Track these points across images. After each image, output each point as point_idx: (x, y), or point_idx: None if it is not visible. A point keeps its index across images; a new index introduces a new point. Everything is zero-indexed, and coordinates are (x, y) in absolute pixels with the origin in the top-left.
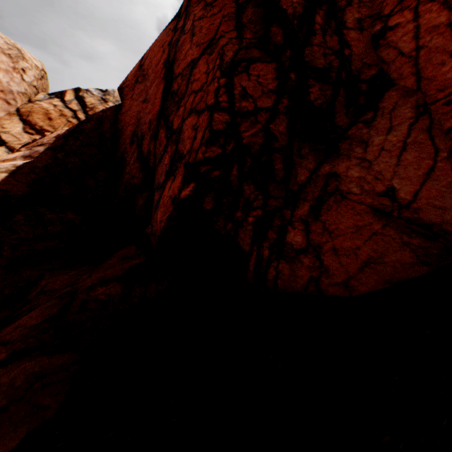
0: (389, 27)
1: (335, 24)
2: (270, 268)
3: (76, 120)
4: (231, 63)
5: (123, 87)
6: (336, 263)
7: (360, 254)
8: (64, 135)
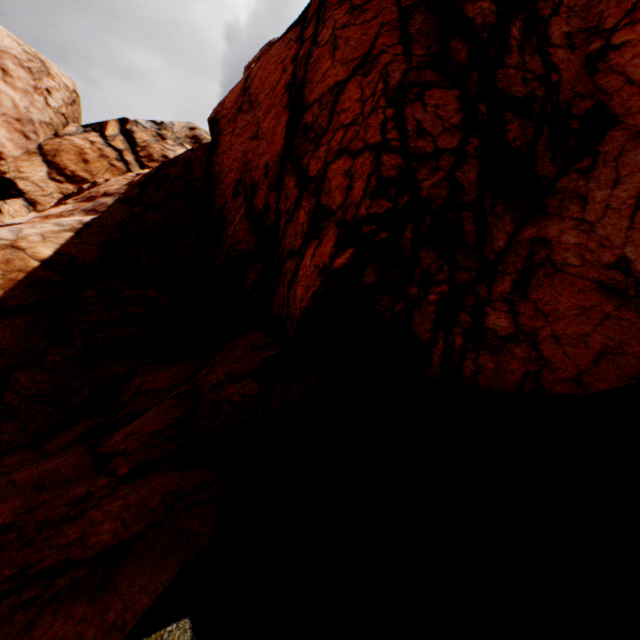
0: (613, 45)
1: (536, 39)
2: (466, 360)
3: (122, 163)
4: (398, 88)
5: (217, 117)
6: (560, 354)
7: (591, 343)
8: (140, 182)
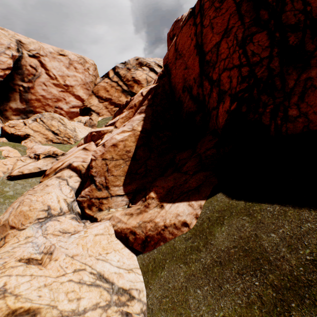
0: None
1: None
2: (282, 127)
3: (119, 87)
4: (242, 40)
5: (167, 64)
6: (315, 118)
7: None
8: (150, 98)
